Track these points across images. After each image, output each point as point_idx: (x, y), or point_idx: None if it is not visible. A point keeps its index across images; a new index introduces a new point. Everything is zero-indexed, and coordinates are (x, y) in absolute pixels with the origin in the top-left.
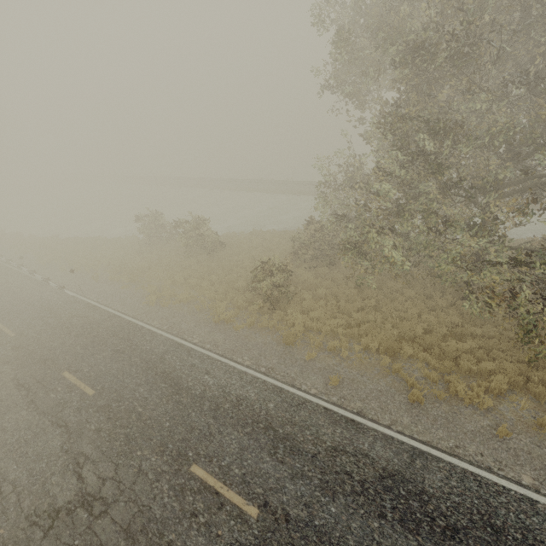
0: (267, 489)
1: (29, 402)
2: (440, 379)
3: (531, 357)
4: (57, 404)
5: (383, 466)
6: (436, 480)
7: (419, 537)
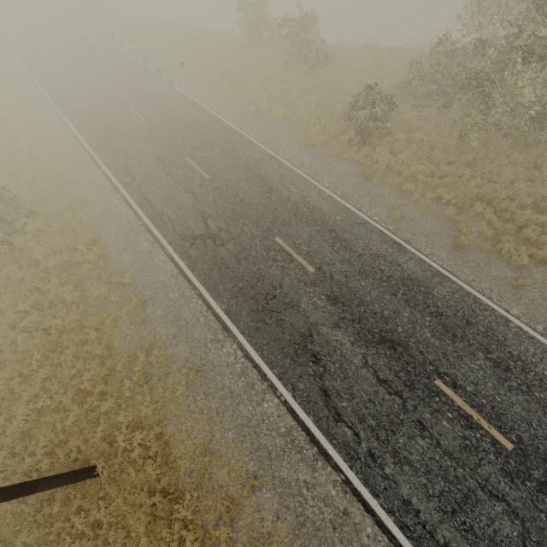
0: (323, 262)
1: (167, 173)
2: (494, 238)
3: None
4: (185, 179)
5: (409, 274)
6: (443, 291)
7: (413, 310)
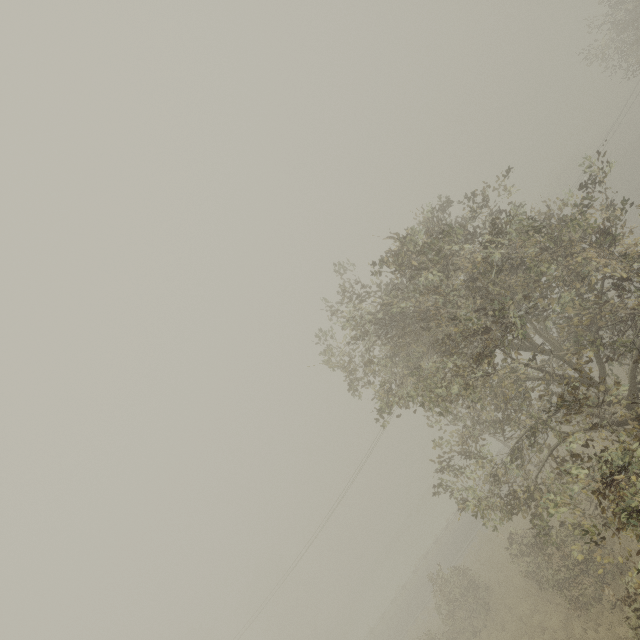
0: None
1: None
2: None
3: None
4: None
5: None
6: None
7: None
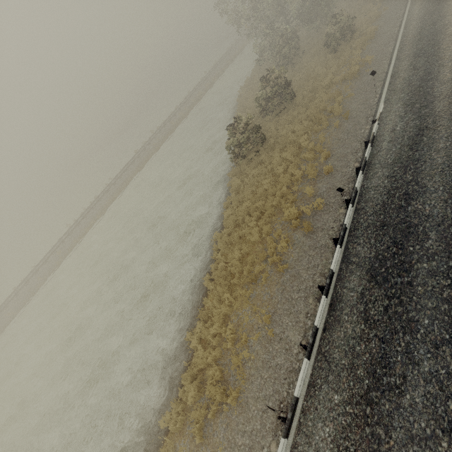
0: None
1: None
2: None
3: None
4: None
5: None
6: None
7: None
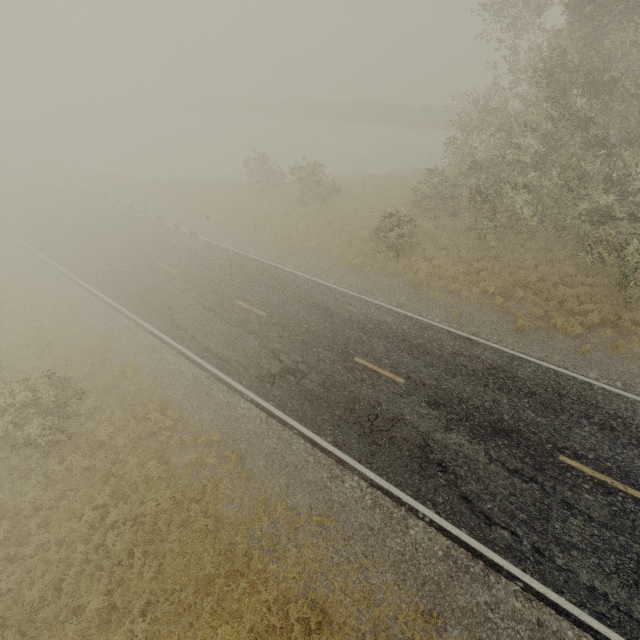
0: (409, 371)
1: (220, 319)
2: (544, 315)
3: (625, 299)
4: (242, 321)
5: (489, 363)
6: (526, 372)
7: (509, 395)
